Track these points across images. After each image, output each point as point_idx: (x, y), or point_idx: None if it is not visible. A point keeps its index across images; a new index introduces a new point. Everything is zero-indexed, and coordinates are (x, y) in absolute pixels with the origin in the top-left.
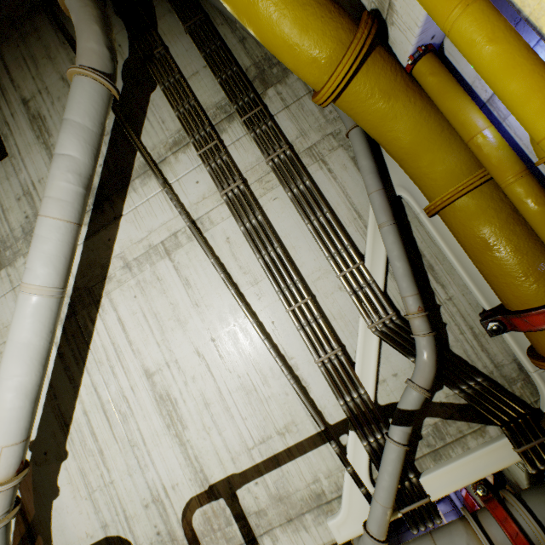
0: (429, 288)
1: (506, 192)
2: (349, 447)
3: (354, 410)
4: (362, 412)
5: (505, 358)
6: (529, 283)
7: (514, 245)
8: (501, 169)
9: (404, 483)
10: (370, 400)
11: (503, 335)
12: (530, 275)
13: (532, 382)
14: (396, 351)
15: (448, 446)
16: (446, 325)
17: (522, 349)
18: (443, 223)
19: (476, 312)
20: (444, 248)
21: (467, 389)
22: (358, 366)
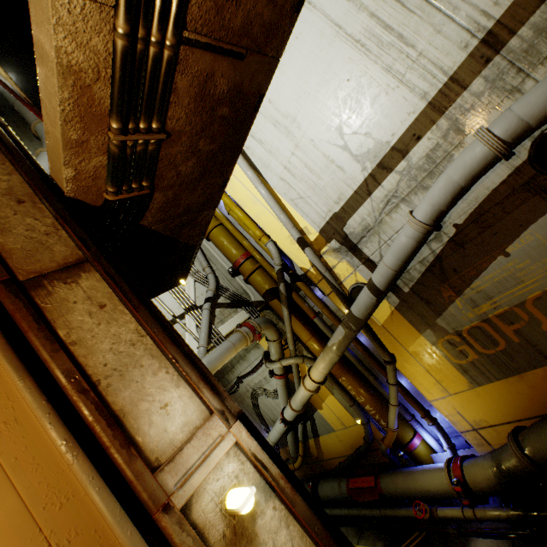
0: (210, 265)
1: (225, 225)
2: (187, 321)
3: (187, 305)
4: (191, 306)
5: (239, 287)
6: (236, 251)
7: (230, 241)
8: (222, 218)
9: (212, 330)
10: (193, 301)
11: (237, 279)
12: (236, 249)
13: (248, 294)
14: (201, 286)
15: (226, 318)
16: (218, 277)
17: (243, 282)
18: (212, 245)
19: (227, 273)
20: (213, 252)
21: (229, 294)
22: (186, 290)
